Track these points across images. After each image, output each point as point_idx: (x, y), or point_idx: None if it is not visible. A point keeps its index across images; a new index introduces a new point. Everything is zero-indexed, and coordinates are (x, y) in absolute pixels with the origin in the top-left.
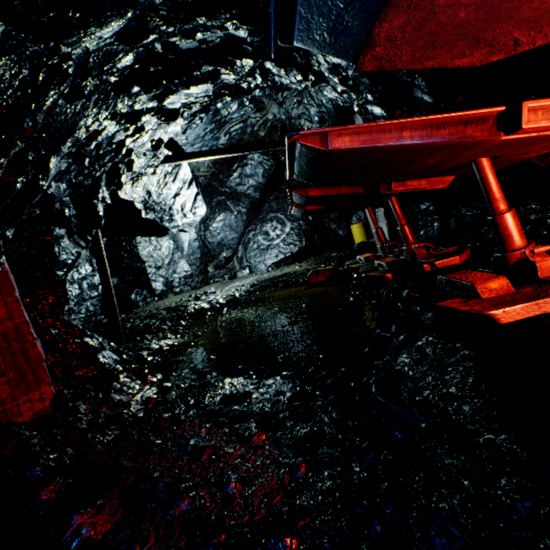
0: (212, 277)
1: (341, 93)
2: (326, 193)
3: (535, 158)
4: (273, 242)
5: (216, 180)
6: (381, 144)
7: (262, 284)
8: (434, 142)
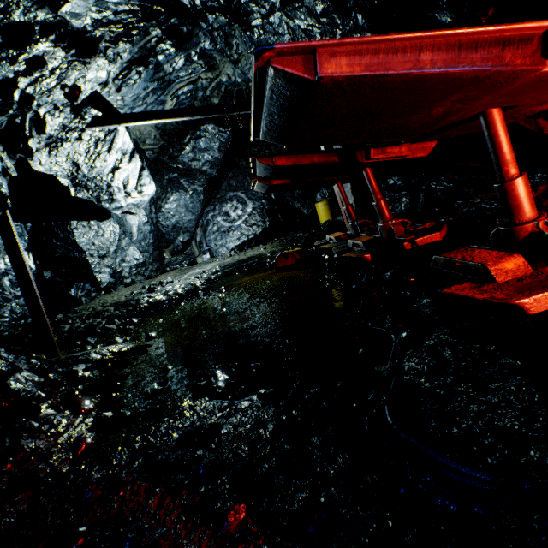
0: (169, 264)
1: (321, 15)
2: (297, 162)
3: (524, 120)
4: (235, 224)
5: (165, 155)
6: (391, 71)
7: (225, 269)
8: (462, 70)
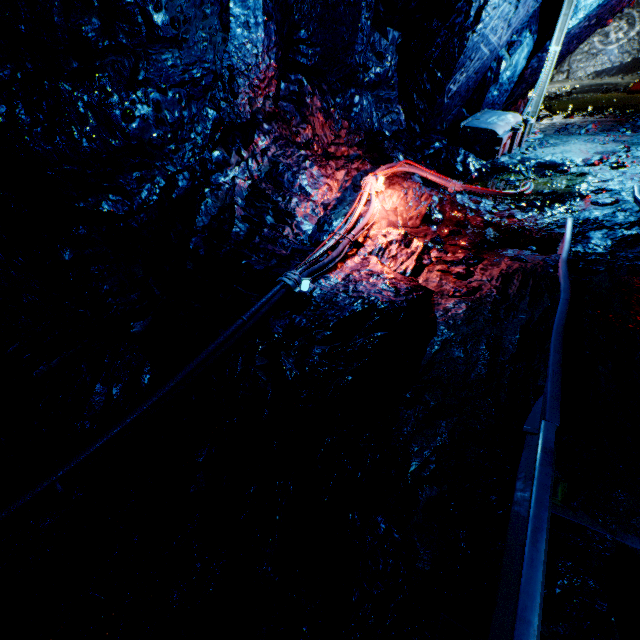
0: None
1: None
2: None
3: None
4: (607, 48)
5: None
6: None
7: (582, 89)
8: None
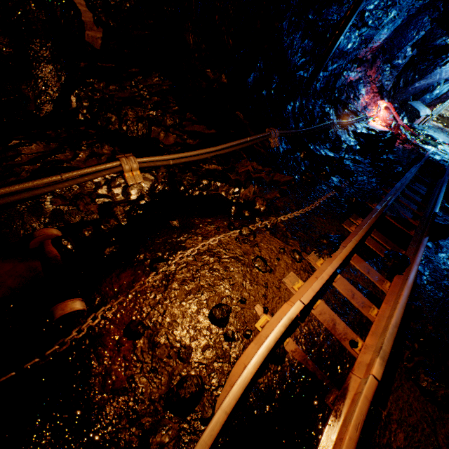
0: None
1: None
2: None
3: None
4: None
5: None
6: None
7: None
8: None
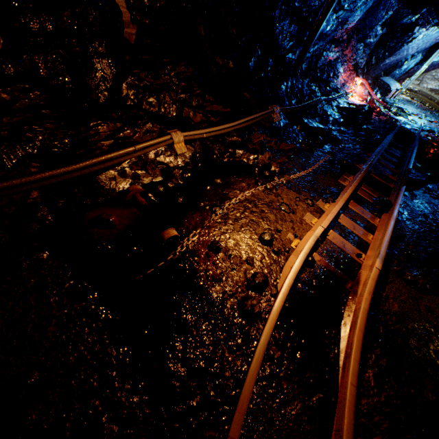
0: None
1: None
2: None
3: None
4: None
5: None
6: None
7: (421, 93)
8: None
